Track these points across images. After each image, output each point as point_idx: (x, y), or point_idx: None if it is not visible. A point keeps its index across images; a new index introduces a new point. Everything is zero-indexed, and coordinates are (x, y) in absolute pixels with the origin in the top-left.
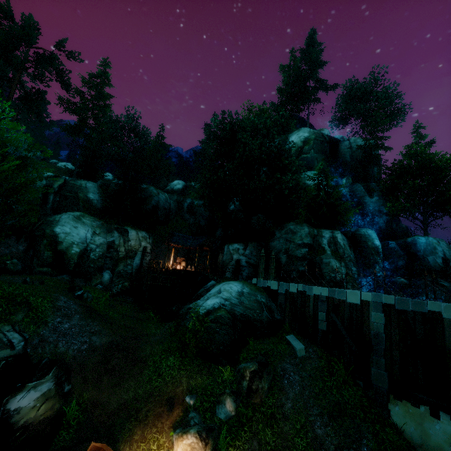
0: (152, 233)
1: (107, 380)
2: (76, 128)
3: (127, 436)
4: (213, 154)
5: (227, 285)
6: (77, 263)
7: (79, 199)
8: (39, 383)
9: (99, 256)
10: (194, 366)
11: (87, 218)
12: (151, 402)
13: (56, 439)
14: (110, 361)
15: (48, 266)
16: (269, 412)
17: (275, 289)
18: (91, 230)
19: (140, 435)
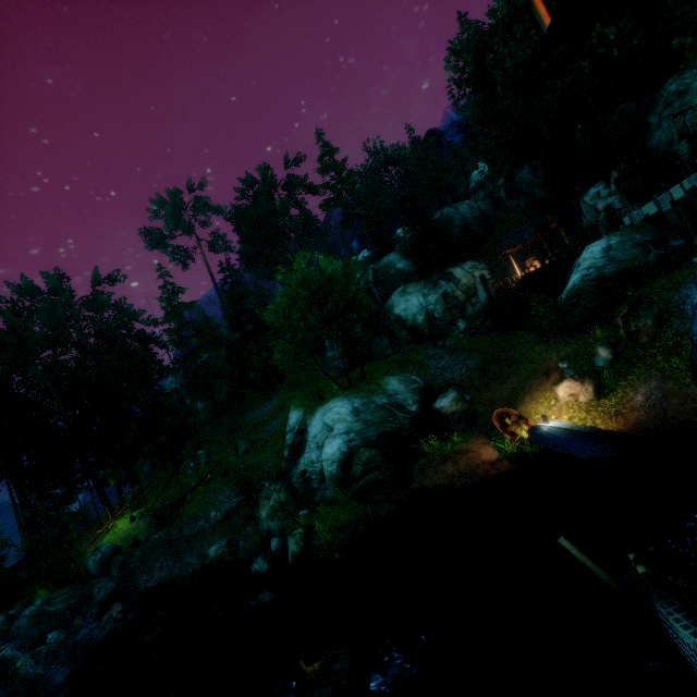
0: (481, 256)
1: (494, 384)
2: (346, 219)
3: (520, 403)
4: (475, 113)
5: (586, 252)
6: (430, 329)
7: (393, 277)
8: (446, 395)
9: (442, 313)
10: (560, 342)
11: (409, 288)
12: (530, 380)
13: (478, 421)
14: (489, 372)
15: (411, 342)
16: (670, 344)
17: (659, 212)
18: (420, 295)
19: (529, 398)
